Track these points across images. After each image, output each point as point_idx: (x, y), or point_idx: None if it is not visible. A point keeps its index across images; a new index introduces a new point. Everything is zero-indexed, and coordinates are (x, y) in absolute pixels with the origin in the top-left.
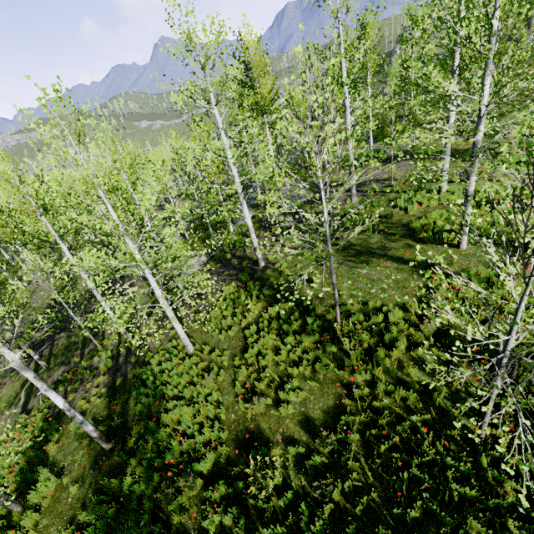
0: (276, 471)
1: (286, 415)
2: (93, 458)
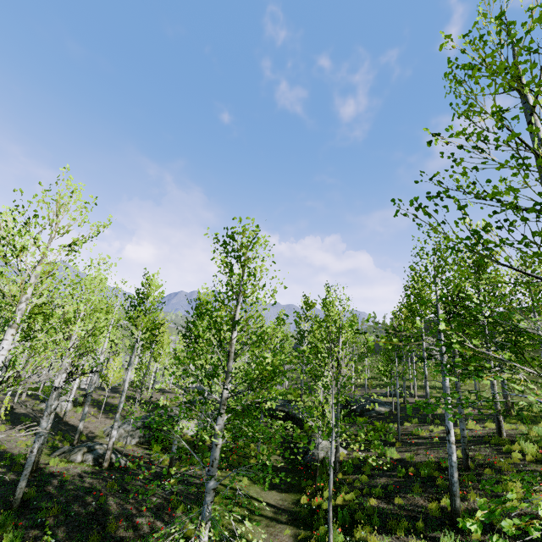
0: None
1: None
2: None
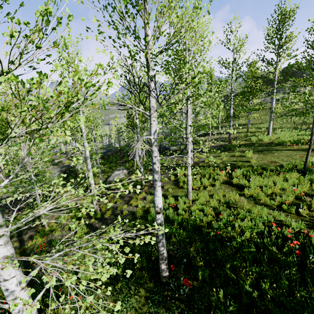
0: None
1: None
2: (149, 294)
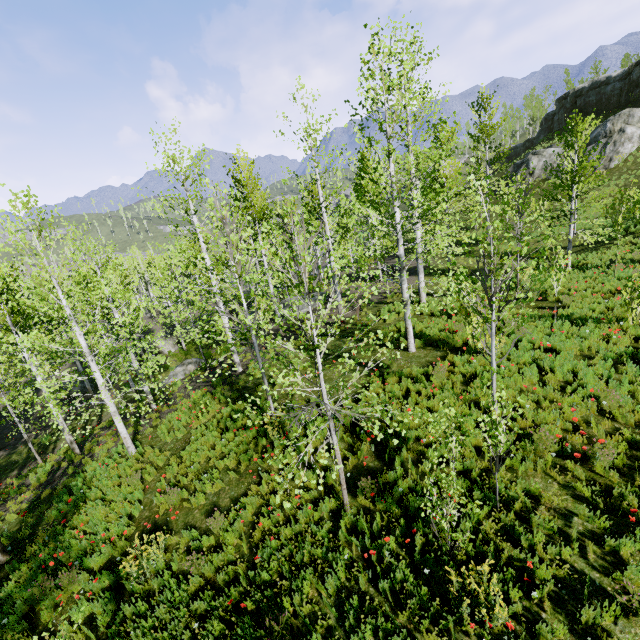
0: (154, 545)
1: (197, 506)
2: None
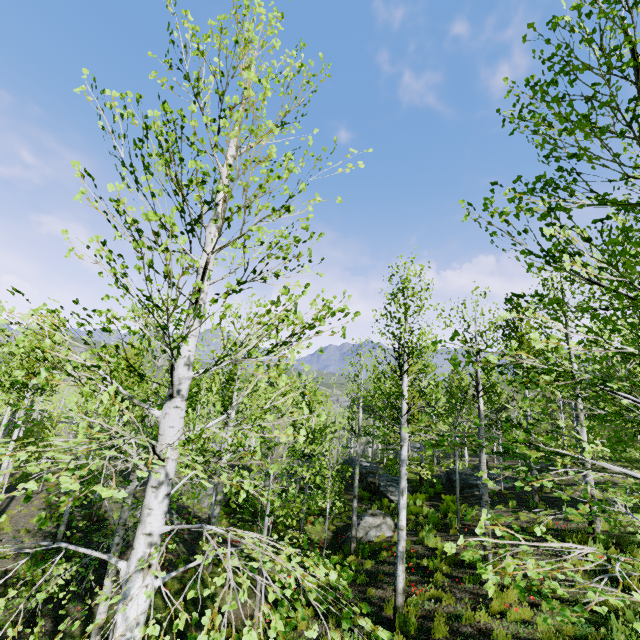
0: None
1: None
2: None
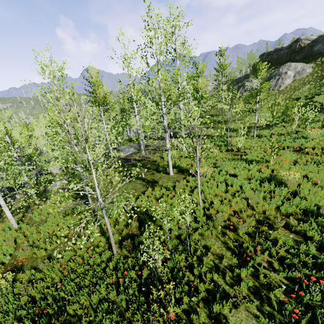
0: (3, 279)
1: (41, 256)
2: None
